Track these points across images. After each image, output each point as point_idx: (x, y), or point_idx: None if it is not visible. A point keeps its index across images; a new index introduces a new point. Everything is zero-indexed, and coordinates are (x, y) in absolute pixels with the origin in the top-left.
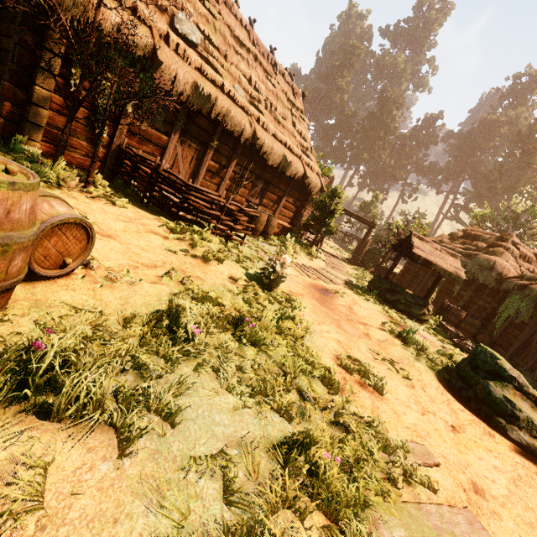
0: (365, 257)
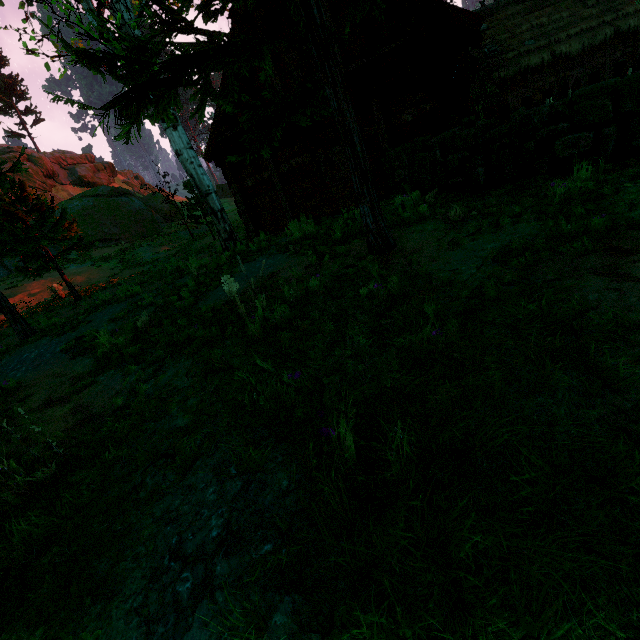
0: None
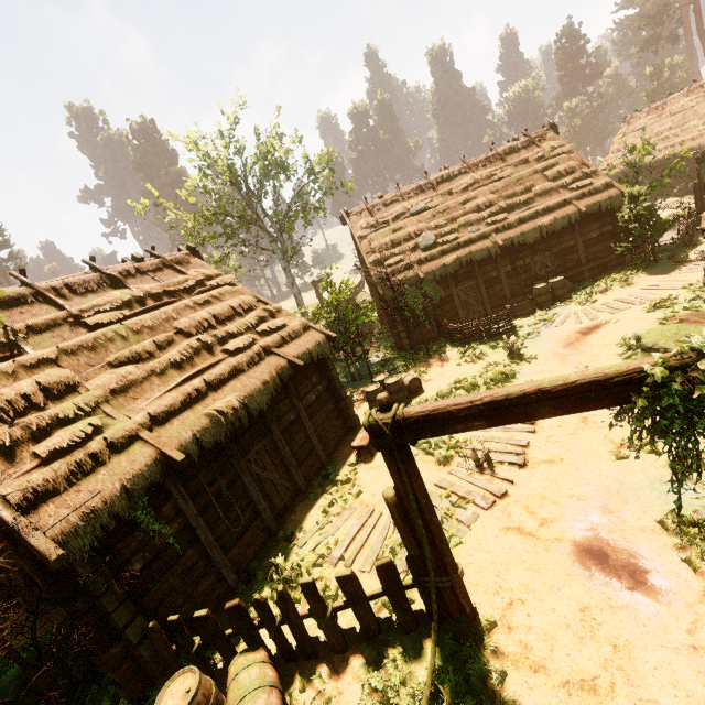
0: None
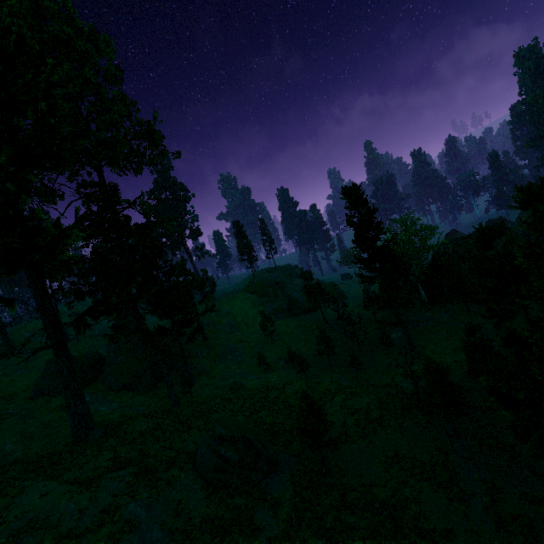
0: None
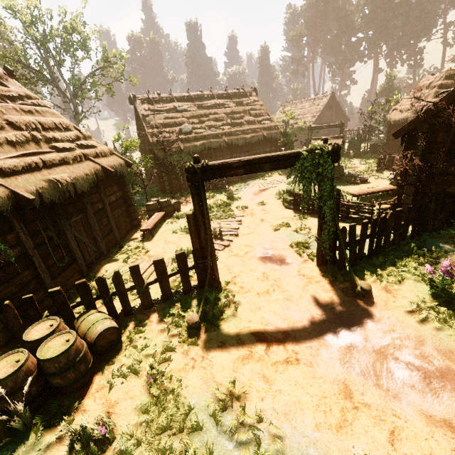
0: (347, 148)
